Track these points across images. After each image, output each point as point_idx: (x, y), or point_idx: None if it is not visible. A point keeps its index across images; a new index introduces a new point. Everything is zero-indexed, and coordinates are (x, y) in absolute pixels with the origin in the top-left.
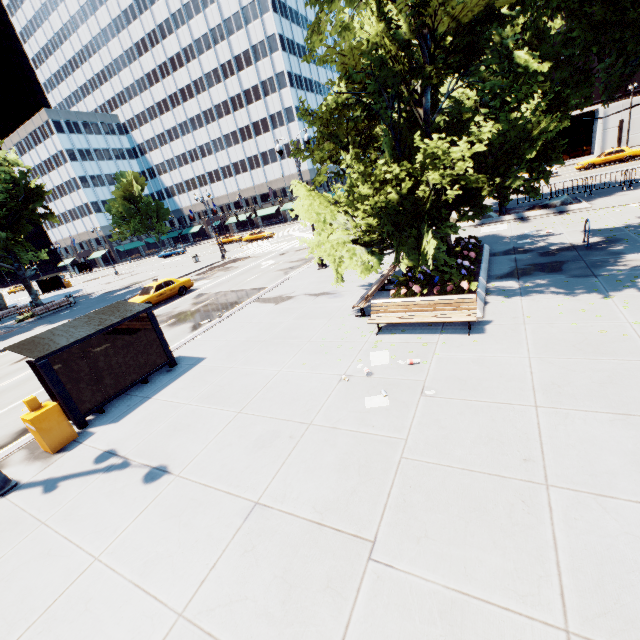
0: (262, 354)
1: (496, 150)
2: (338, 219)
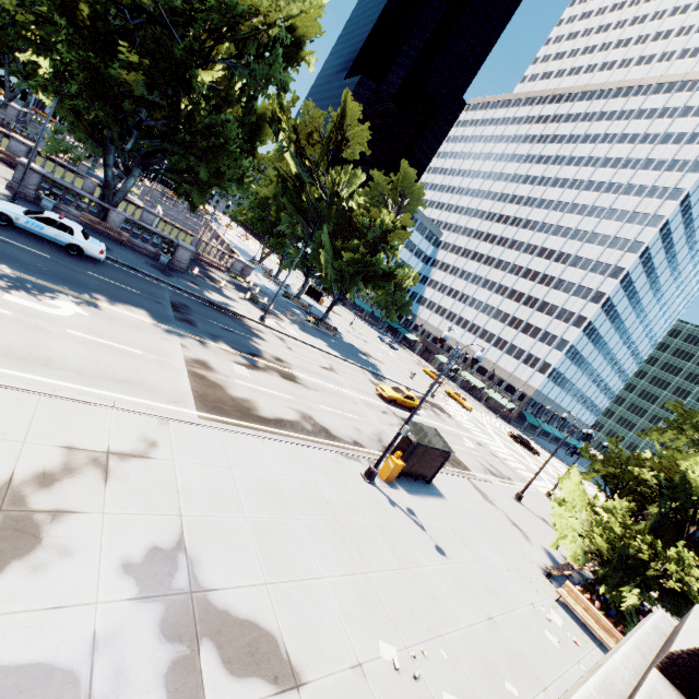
0: (481, 534)
1: None
2: (582, 514)
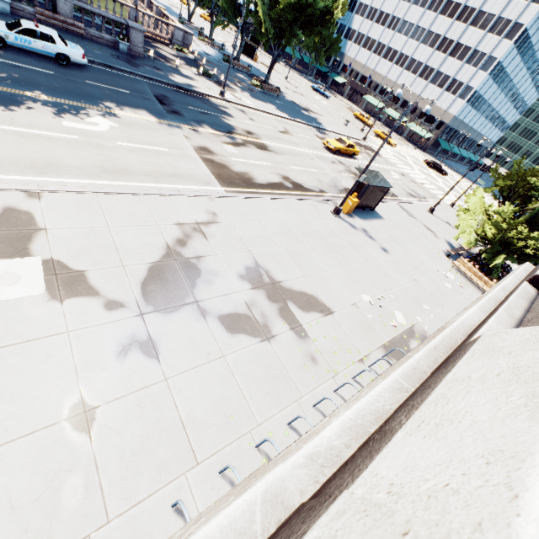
0: (407, 237)
1: None
2: (479, 216)
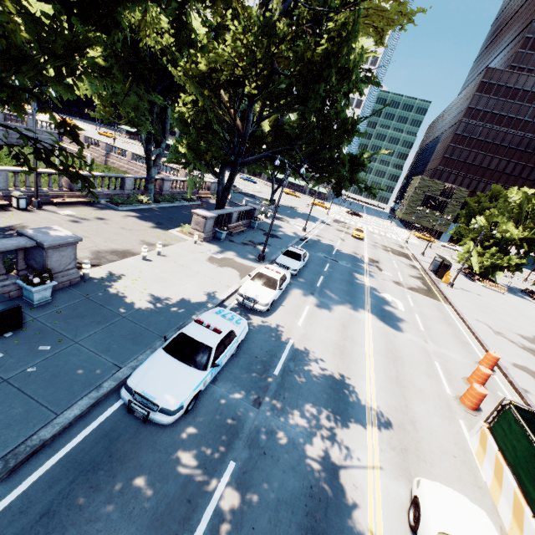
0: (459, 280)
1: (515, 262)
2: (475, 256)
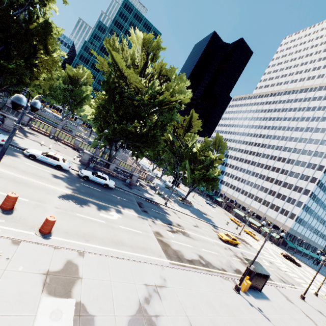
0: (294, 322)
1: None
2: None
